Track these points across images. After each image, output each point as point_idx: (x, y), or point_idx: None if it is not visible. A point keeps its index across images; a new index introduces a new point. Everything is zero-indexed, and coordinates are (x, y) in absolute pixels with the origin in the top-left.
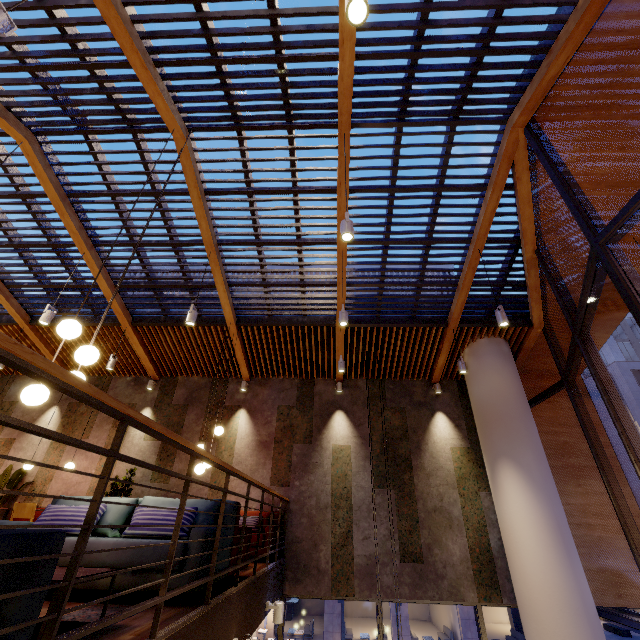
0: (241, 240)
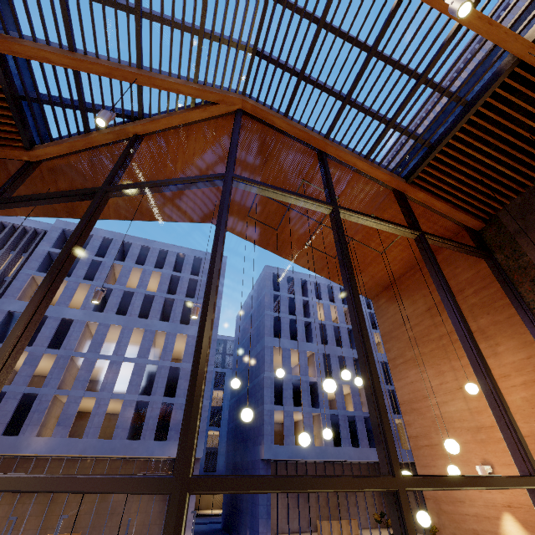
0: None
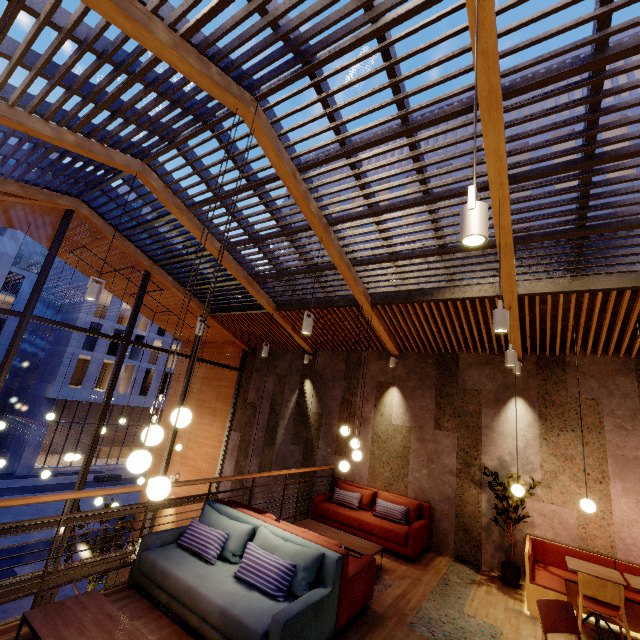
0: None
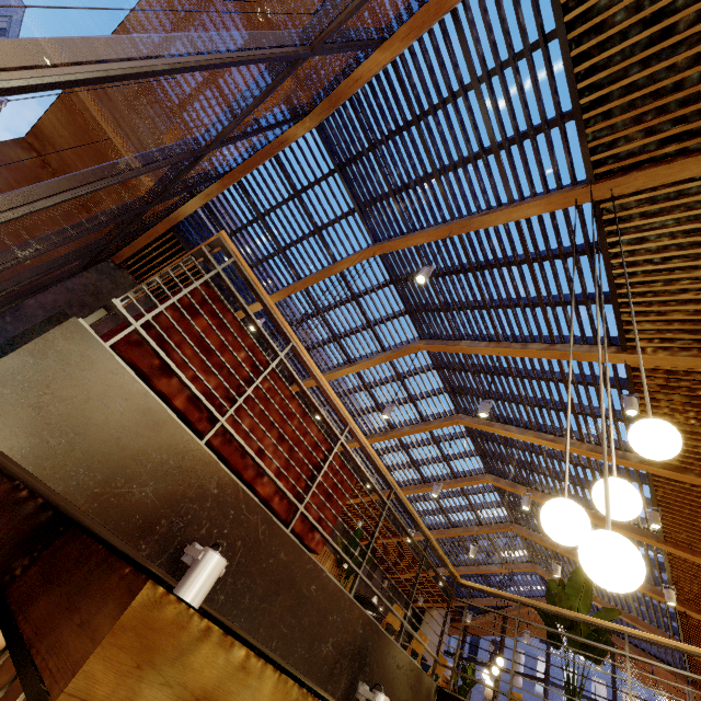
0: (462, 536)
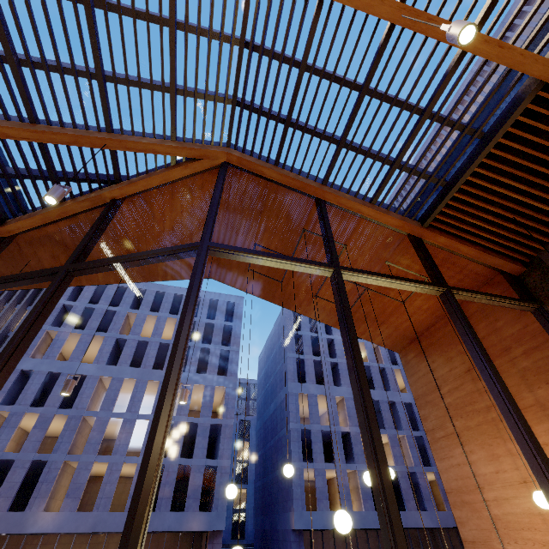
0: None
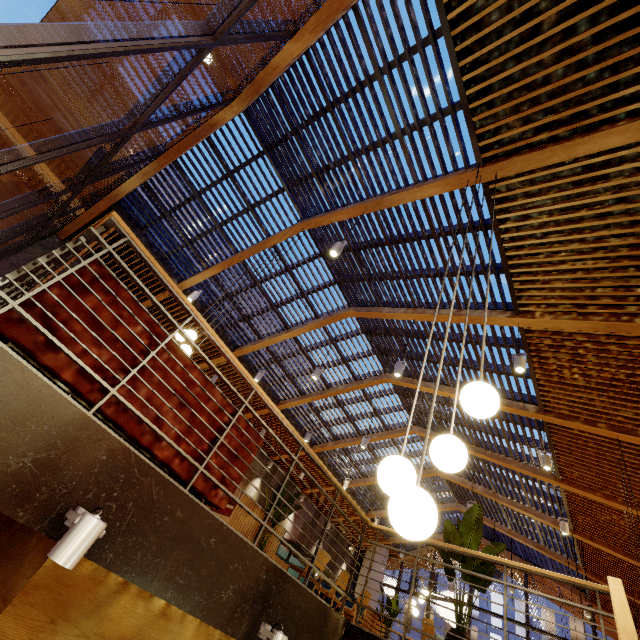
0: None
